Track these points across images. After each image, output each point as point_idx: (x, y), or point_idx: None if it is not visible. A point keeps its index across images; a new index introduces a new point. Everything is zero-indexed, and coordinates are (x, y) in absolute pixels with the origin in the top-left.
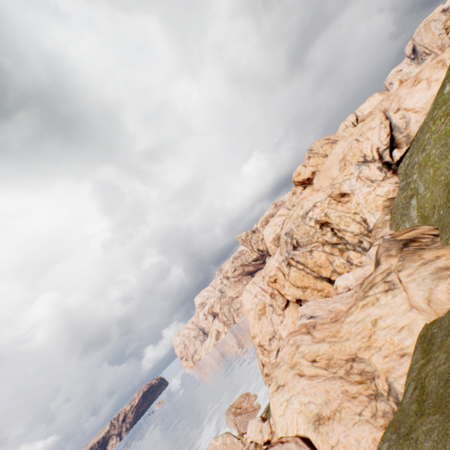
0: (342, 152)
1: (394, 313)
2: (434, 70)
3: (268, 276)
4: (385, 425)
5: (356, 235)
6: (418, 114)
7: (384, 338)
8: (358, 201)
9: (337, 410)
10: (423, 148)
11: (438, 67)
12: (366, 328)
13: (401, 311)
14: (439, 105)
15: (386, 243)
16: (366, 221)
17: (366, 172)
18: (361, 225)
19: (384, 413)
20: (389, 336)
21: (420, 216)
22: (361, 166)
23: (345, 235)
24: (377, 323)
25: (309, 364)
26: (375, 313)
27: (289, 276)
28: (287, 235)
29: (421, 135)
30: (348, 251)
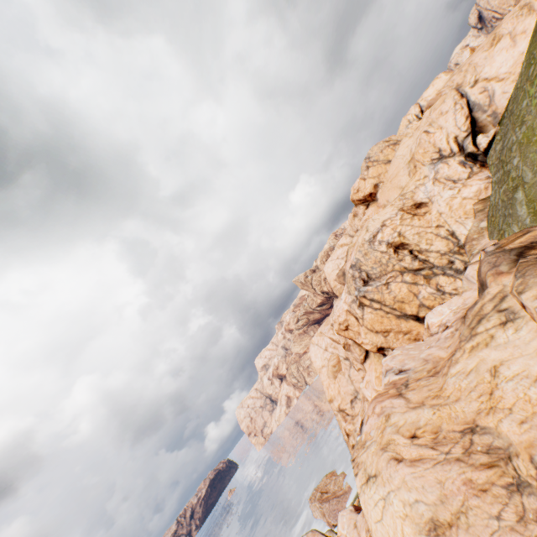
0: (408, 151)
1: (521, 354)
2: (517, 20)
3: (337, 323)
4: None
5: (444, 254)
6: (504, 83)
7: (513, 394)
8: (440, 210)
9: (460, 512)
10: (522, 120)
11: (523, 14)
12: (483, 381)
13: (532, 350)
14: (536, 58)
15: (490, 257)
16: (454, 234)
17: (445, 171)
18: (449, 240)
19: None
20: (522, 390)
21: (534, 213)
22: (437, 165)
23: (429, 256)
24: (499, 372)
25: (407, 442)
26: (492, 358)
27: (363, 320)
28: (353, 268)
29: (515, 105)
30: (436, 276)
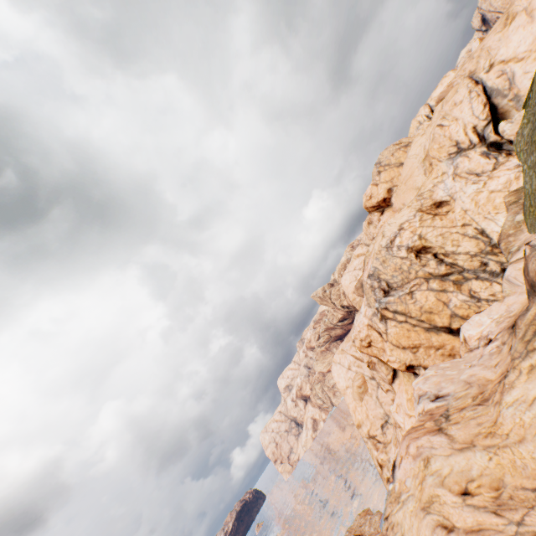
0: (422, 149)
1: None
2: None
3: (358, 340)
4: None
5: (475, 255)
6: (524, 62)
7: None
8: (465, 207)
9: None
10: None
11: None
12: None
13: None
14: None
15: None
16: (485, 232)
17: (465, 165)
18: (478, 239)
19: None
20: None
21: None
22: (456, 159)
23: (457, 259)
24: None
25: (457, 501)
26: None
27: (387, 335)
28: (371, 278)
29: None
30: (468, 281)
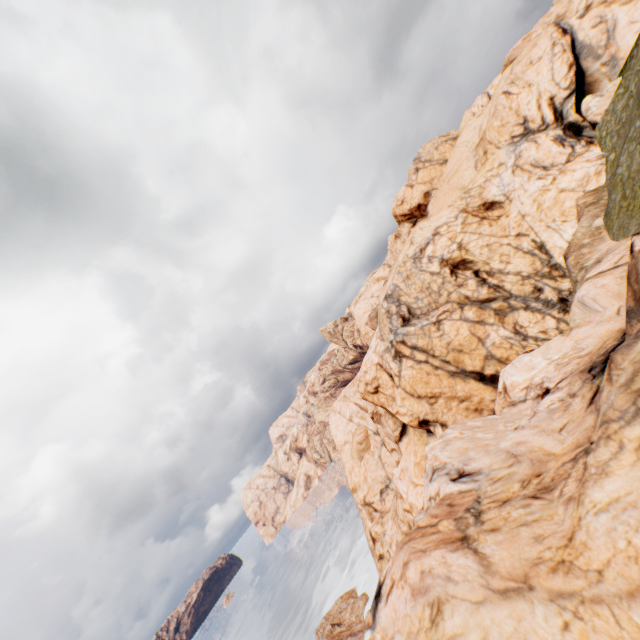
0: (476, 131)
1: None
2: None
3: (362, 383)
4: None
5: (528, 277)
6: (633, 6)
7: None
8: (523, 210)
9: None
10: None
11: None
12: None
13: None
14: None
15: None
16: (544, 246)
17: (531, 154)
18: (535, 256)
19: None
20: None
21: None
22: (520, 145)
23: (504, 280)
24: None
25: None
26: None
27: (400, 378)
28: (389, 300)
29: None
30: (514, 312)
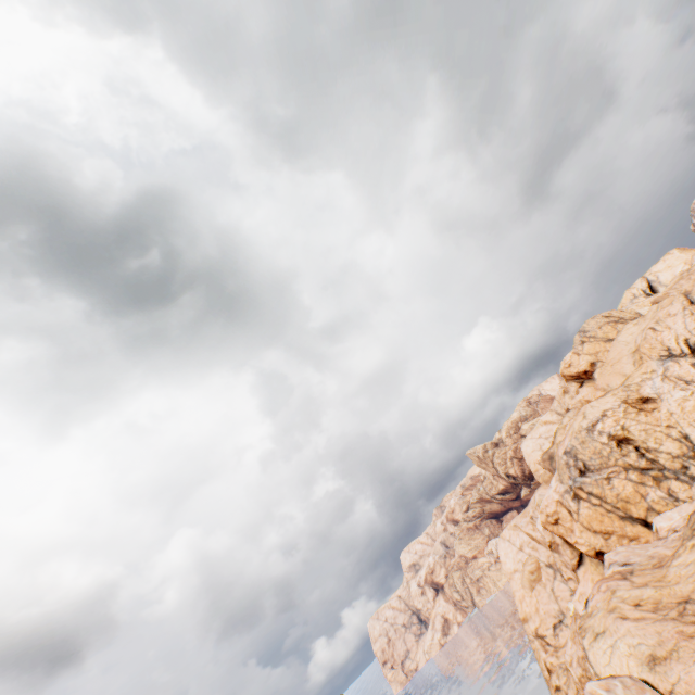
0: (632, 341)
1: None
2: None
3: (543, 514)
4: None
5: (676, 457)
6: None
7: None
8: (670, 409)
9: (672, 649)
10: None
11: None
12: None
13: None
14: None
15: None
16: (688, 437)
17: (675, 370)
18: (681, 443)
19: None
20: None
21: None
22: (666, 362)
23: (658, 456)
24: None
25: (631, 608)
26: None
27: (578, 515)
28: (567, 455)
29: None
30: (667, 480)
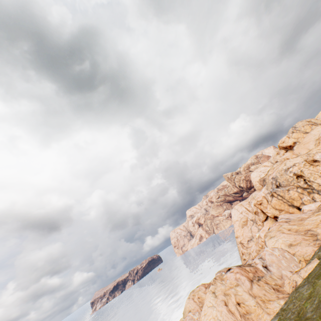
0: (318, 134)
1: None
2: None
3: (256, 200)
4: (318, 246)
5: (320, 185)
6: None
7: None
8: None
9: (298, 243)
10: None
11: None
12: (316, 222)
13: None
14: None
15: None
16: None
17: None
18: None
19: (318, 243)
20: None
21: None
22: None
23: (313, 184)
24: None
25: (286, 230)
26: None
27: (271, 202)
28: (272, 179)
29: None
30: (313, 193)
